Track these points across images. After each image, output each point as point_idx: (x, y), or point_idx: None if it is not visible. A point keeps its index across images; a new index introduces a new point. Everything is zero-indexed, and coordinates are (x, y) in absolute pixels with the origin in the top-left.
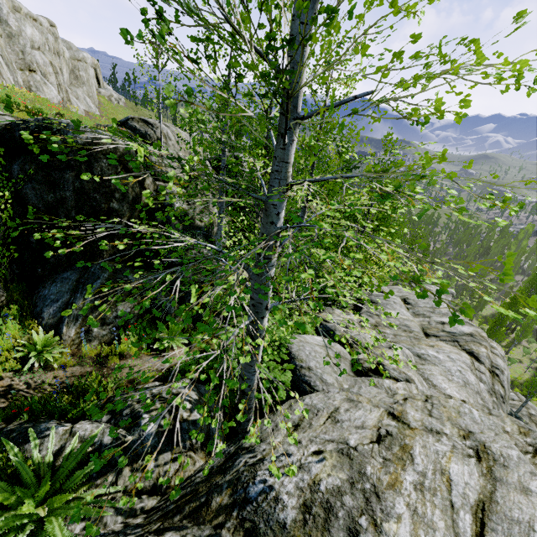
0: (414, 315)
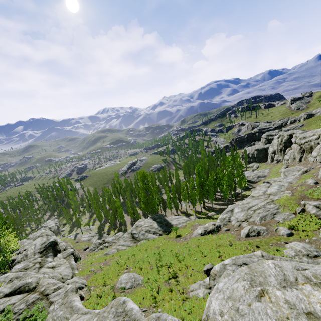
0: (31, 239)
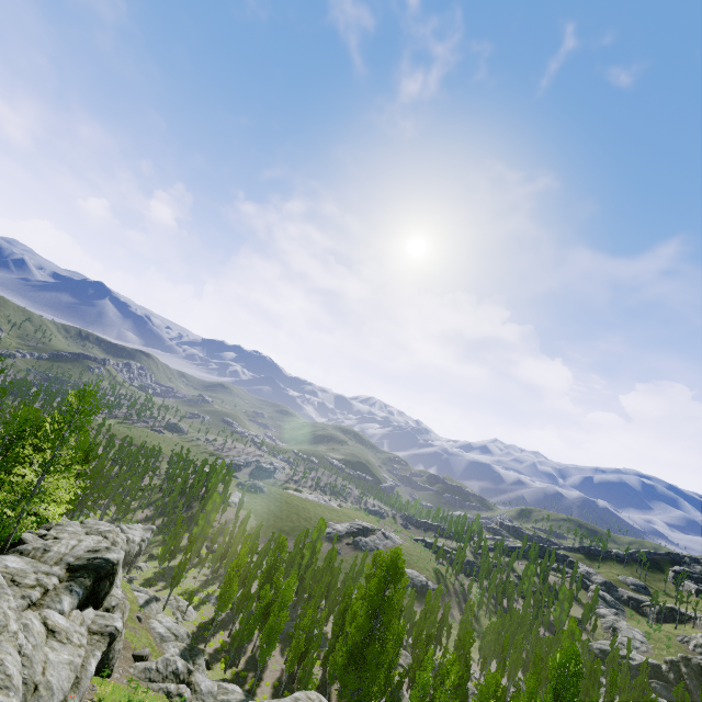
0: (84, 528)
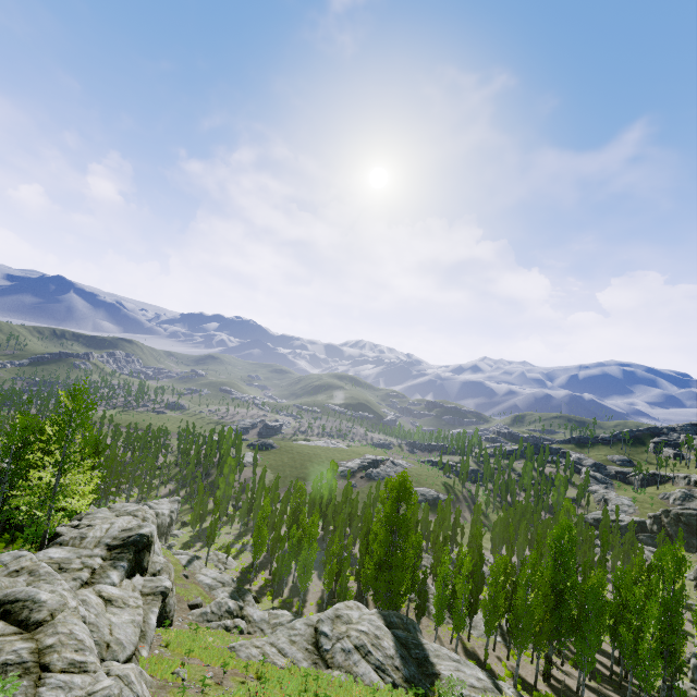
0: (113, 512)
